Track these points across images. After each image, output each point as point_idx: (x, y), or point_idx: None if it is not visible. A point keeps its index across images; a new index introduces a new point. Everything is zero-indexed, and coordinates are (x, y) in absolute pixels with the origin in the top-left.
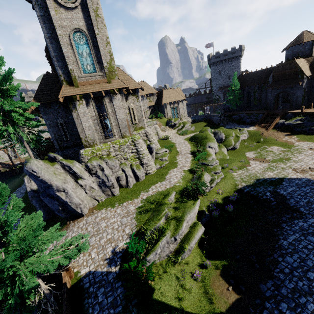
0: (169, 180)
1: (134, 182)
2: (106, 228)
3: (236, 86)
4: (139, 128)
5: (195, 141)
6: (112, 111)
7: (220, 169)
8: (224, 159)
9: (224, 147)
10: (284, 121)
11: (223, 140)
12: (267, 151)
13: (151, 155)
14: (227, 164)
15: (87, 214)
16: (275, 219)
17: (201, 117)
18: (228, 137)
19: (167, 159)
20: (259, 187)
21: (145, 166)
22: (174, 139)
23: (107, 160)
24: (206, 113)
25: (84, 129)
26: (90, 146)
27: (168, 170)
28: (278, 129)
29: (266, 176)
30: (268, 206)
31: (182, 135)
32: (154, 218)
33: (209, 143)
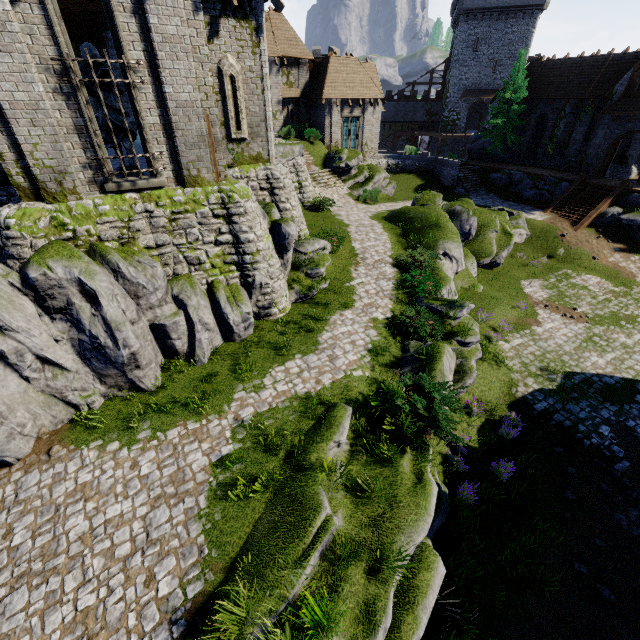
0: (331, 354)
1: (215, 344)
2: (83, 547)
3: (521, 90)
4: (251, 158)
5: (402, 228)
6: (145, 59)
7: (477, 331)
8: (474, 292)
9: (473, 258)
10: (622, 212)
11: (472, 238)
12: (575, 286)
13: (280, 258)
14: (487, 314)
15: (27, 457)
16: (638, 530)
17: (412, 161)
18: (485, 232)
19: (324, 272)
20: (576, 403)
21: (259, 294)
22: (345, 211)
23: (118, 262)
24: (421, 153)
25: (5, 112)
26: (44, 197)
27: (327, 315)
28: (602, 231)
29: (588, 366)
30: (608, 473)
31: (364, 202)
32: (279, 549)
33: (447, 245)
